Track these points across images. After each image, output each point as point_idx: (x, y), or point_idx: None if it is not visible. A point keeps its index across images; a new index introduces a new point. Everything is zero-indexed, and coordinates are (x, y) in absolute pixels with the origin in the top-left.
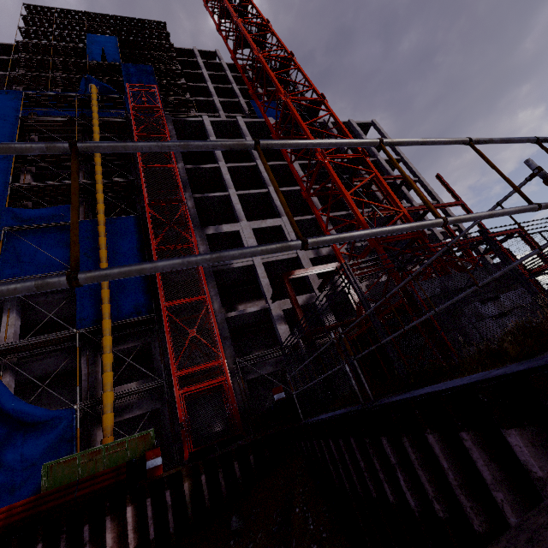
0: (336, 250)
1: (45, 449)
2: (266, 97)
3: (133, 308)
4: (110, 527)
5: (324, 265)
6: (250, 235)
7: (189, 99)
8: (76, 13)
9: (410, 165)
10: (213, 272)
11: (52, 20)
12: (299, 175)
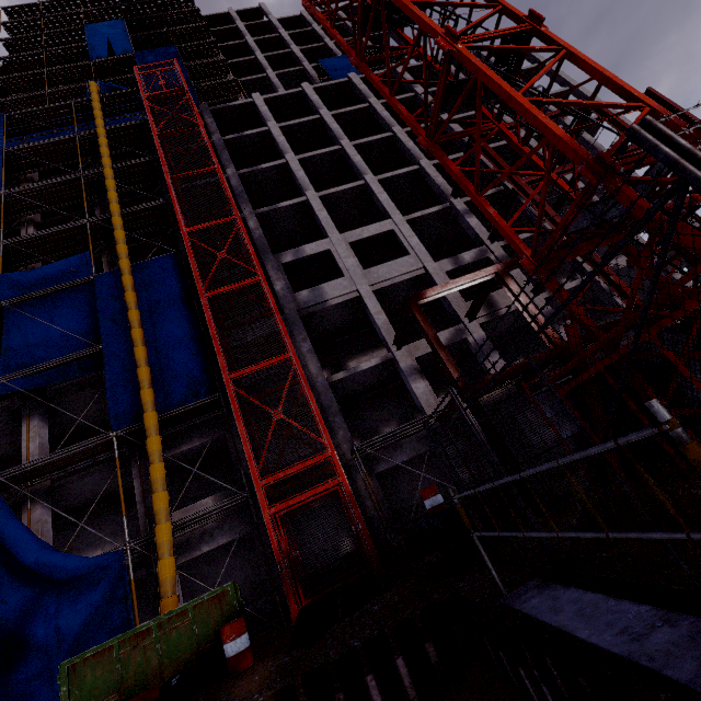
0: (502, 227)
1: (89, 616)
2: (342, 54)
3: (187, 389)
4: None
5: (475, 273)
6: (347, 252)
7: (232, 80)
8: (68, 2)
9: (588, 95)
10: (301, 318)
11: (40, 19)
12: (408, 149)
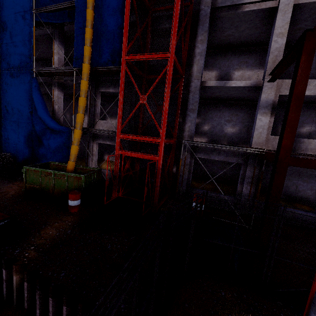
0: None
1: (58, 146)
2: None
3: (109, 55)
4: None
5: None
6: None
7: None
8: None
9: None
10: (212, 18)
11: None
12: None
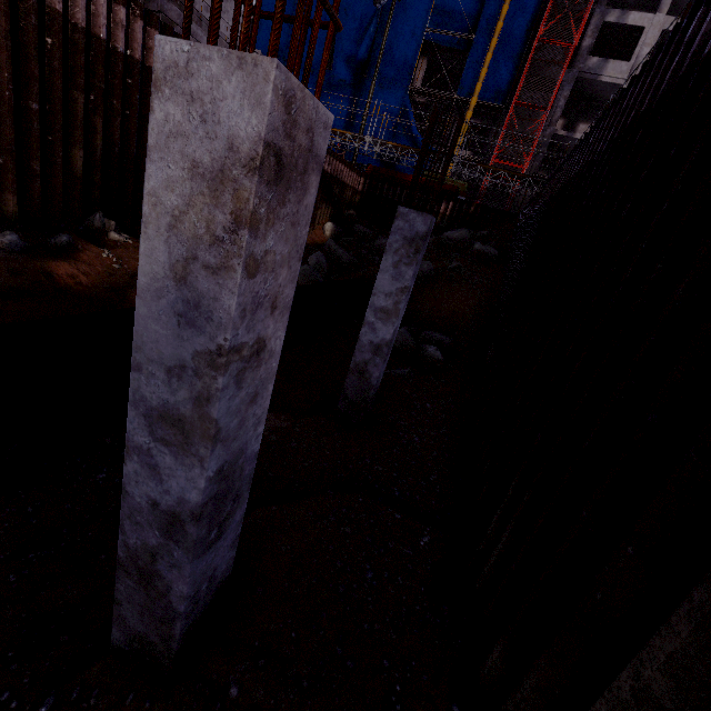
0: None
1: None
2: None
3: (494, 94)
4: (444, 204)
5: None
6: (651, 40)
7: None
8: None
9: None
10: (577, 78)
11: None
12: None
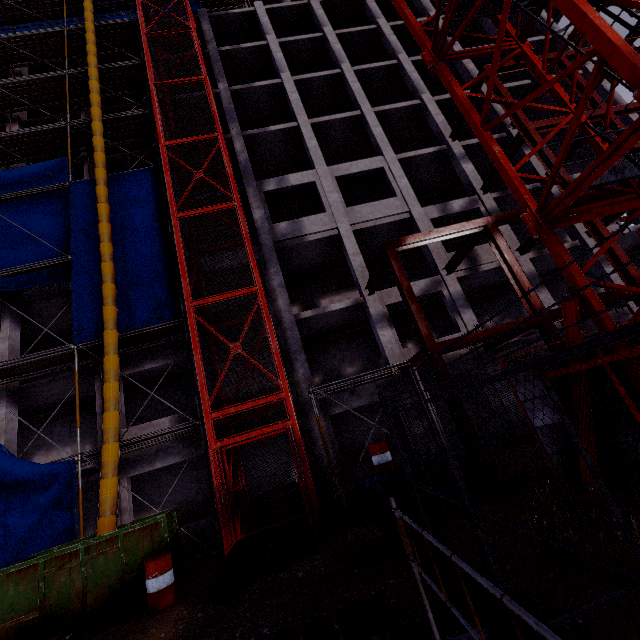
0: (507, 170)
1: (36, 519)
2: None
3: (151, 311)
4: None
5: (463, 224)
6: (332, 187)
7: None
8: None
9: None
10: (277, 251)
11: None
12: (412, 81)
